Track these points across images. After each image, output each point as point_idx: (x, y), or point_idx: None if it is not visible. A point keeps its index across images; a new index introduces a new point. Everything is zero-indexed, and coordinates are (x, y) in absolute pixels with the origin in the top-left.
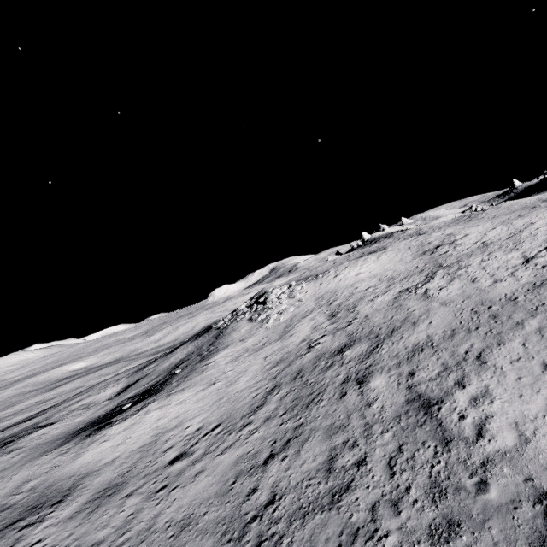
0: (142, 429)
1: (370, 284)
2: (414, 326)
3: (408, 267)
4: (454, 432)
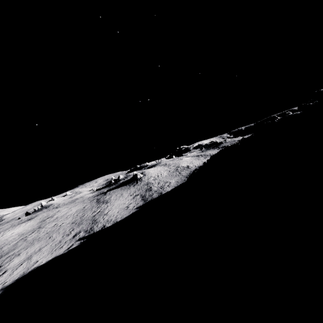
0: None
1: (14, 237)
2: (14, 250)
3: (32, 228)
4: (1, 269)
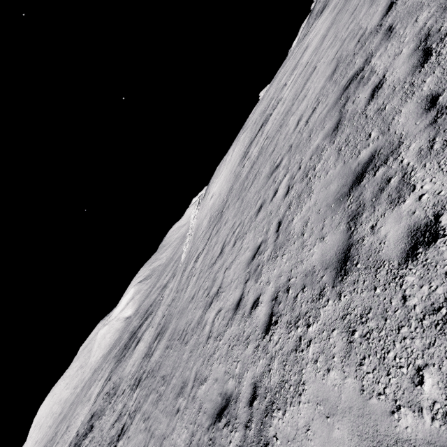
0: (135, 356)
1: (205, 225)
2: (163, 337)
3: (222, 197)
4: None
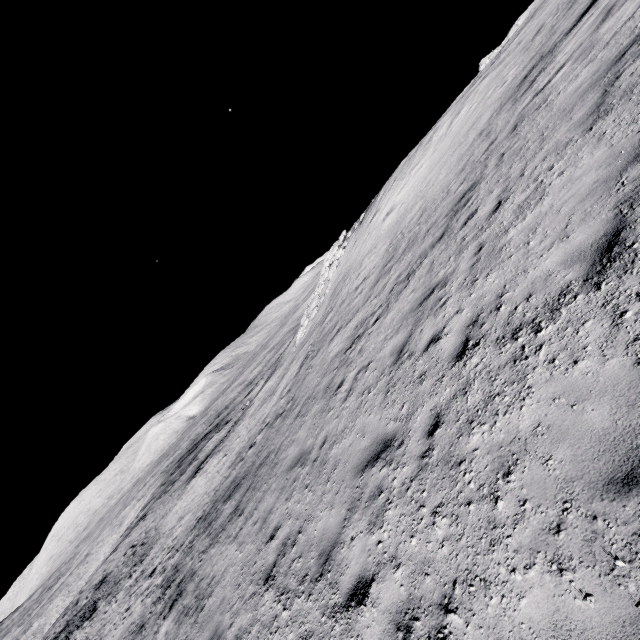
0: (186, 500)
1: (372, 264)
2: (252, 512)
3: (439, 194)
4: None
